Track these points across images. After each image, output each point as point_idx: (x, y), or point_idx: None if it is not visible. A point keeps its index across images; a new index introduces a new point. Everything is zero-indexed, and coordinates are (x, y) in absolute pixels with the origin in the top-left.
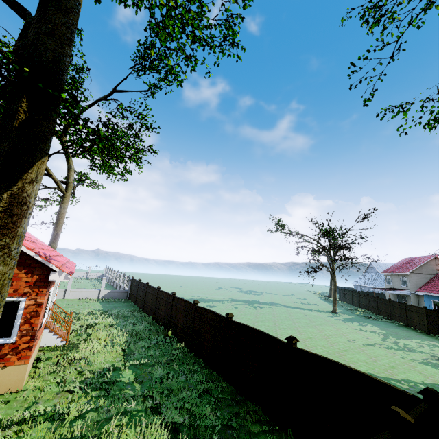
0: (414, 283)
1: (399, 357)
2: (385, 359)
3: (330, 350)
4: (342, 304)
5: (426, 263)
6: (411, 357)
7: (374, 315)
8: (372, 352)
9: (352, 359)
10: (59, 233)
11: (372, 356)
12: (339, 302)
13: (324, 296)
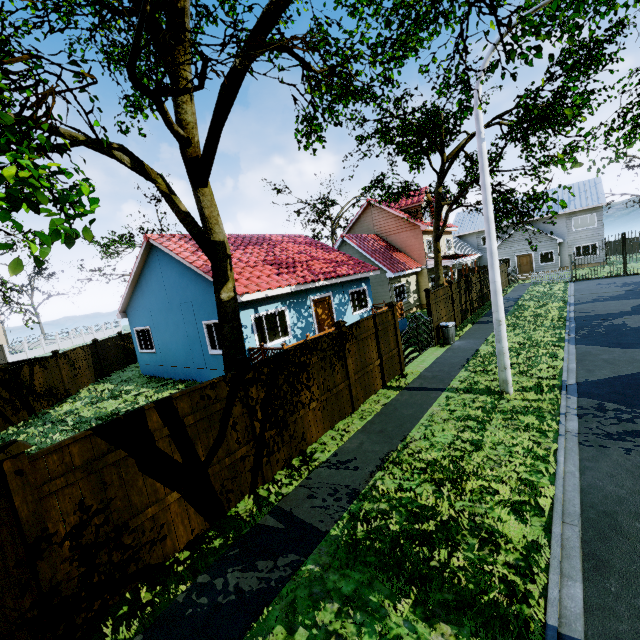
0: None
1: None
2: None
3: None
4: None
5: (359, 221)
6: None
7: None
8: None
9: None
10: None
11: None
12: None
13: None
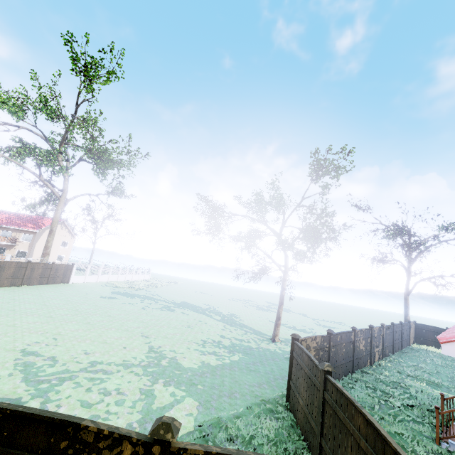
0: None
1: None
2: None
3: None
4: None
5: None
6: None
7: None
8: None
9: None
10: (53, 229)
11: None
12: None
13: None
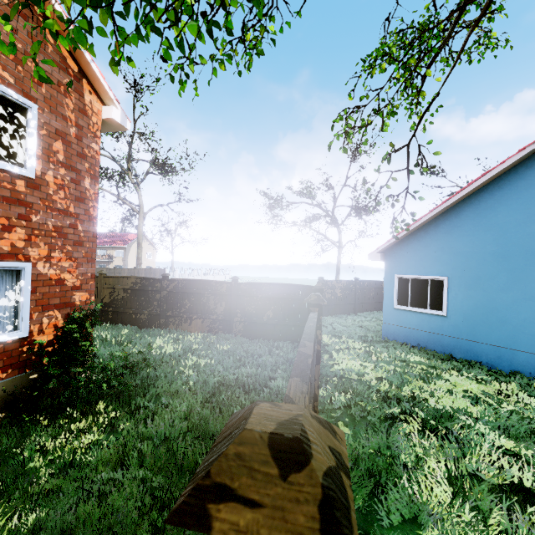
0: None
1: None
2: None
3: None
4: None
5: None
6: None
7: None
8: None
9: None
10: (140, 242)
11: None
12: None
13: None
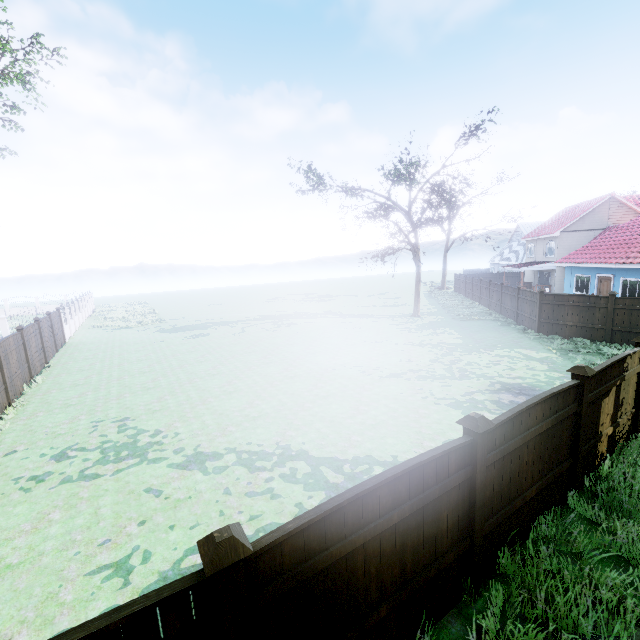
0: (566, 249)
1: (419, 397)
2: (385, 405)
3: (292, 402)
4: (449, 298)
5: (592, 211)
6: (444, 394)
7: (481, 311)
8: (375, 394)
9: (311, 418)
10: None
11: (364, 403)
12: (449, 295)
13: (434, 289)
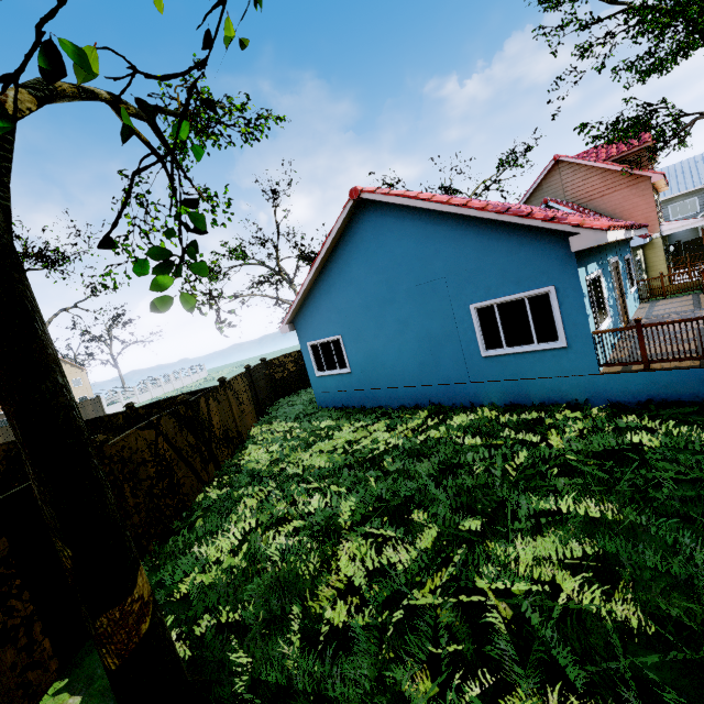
0: None
1: None
2: None
3: None
4: None
5: (539, 190)
6: None
7: None
8: None
9: None
10: None
11: None
12: None
13: None
